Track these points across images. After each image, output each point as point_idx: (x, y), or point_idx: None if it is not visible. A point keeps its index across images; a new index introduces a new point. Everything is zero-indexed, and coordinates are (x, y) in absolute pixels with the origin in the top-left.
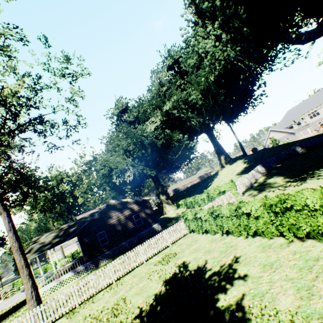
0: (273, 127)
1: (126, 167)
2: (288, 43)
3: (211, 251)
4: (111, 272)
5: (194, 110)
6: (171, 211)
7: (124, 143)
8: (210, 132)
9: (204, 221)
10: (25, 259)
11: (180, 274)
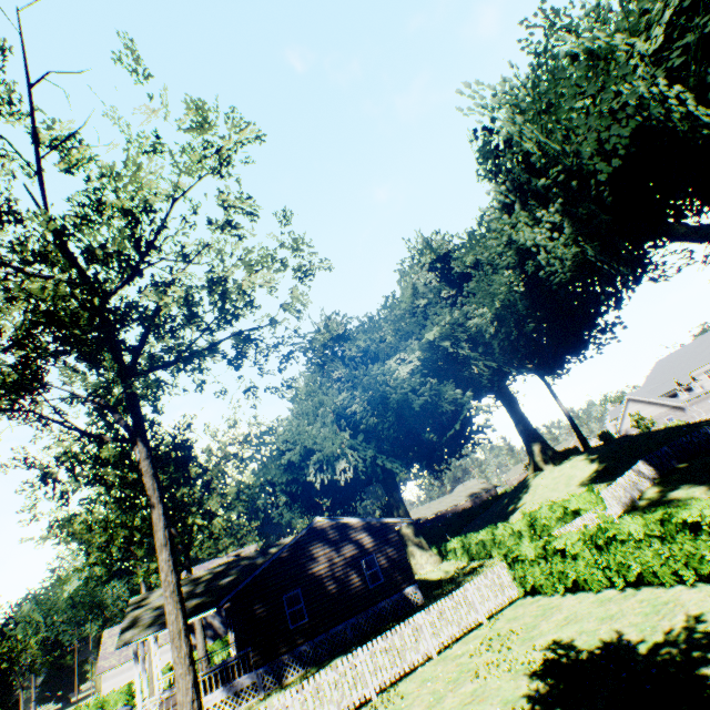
0: (633, 392)
1: (338, 450)
2: (673, 239)
3: (616, 615)
4: (341, 685)
5: (475, 345)
6: (427, 567)
7: (335, 400)
8: (506, 391)
9: (571, 560)
10: (185, 615)
11: (567, 658)
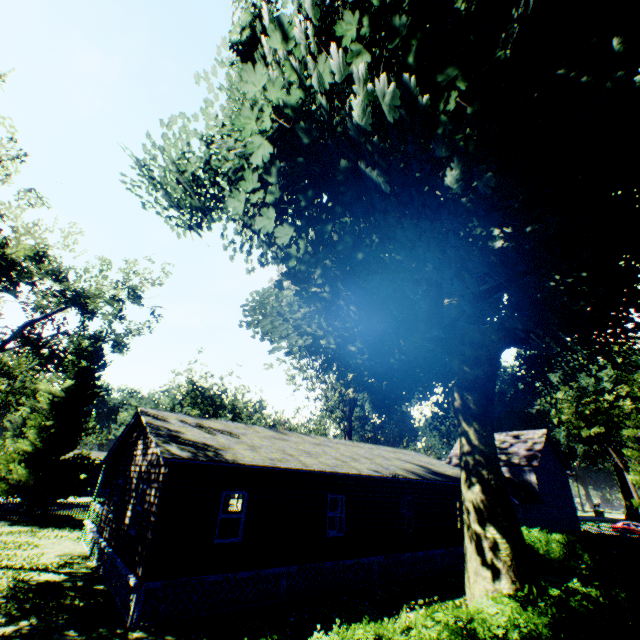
0: None
1: None
2: None
3: None
4: None
5: None
6: None
7: None
8: None
9: None
10: None
11: None
